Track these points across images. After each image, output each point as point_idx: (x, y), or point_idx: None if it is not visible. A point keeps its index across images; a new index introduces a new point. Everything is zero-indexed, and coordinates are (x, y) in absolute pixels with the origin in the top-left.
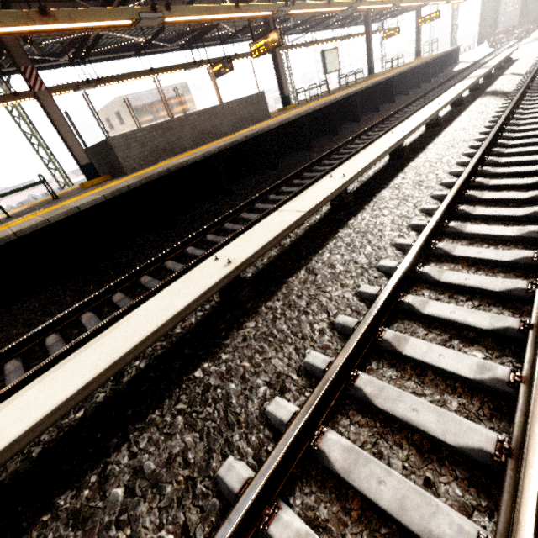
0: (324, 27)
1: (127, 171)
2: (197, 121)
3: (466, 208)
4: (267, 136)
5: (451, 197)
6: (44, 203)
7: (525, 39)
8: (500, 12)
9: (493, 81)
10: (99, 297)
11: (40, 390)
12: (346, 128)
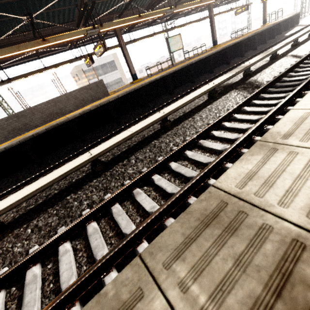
0: (184, 15)
1: None
2: (45, 107)
3: None
4: (72, 122)
5: None
6: None
7: None
8: None
9: (269, 65)
10: None
11: None
12: (160, 100)
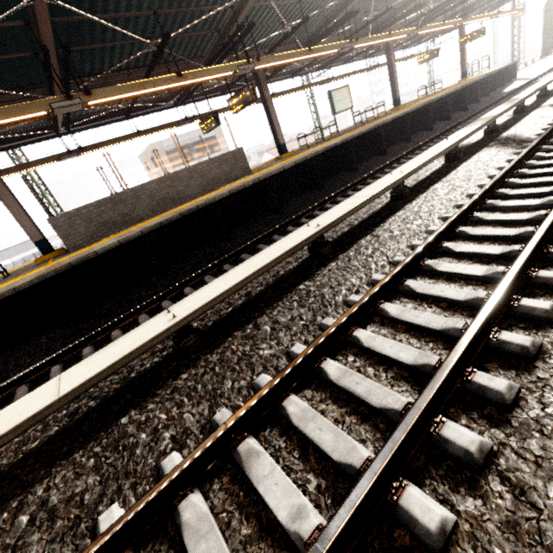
0: (345, 61)
1: (70, 249)
2: (156, 189)
3: (290, 406)
4: (216, 207)
5: (277, 380)
6: None
7: None
8: None
9: (521, 119)
10: None
11: None
12: (338, 179)
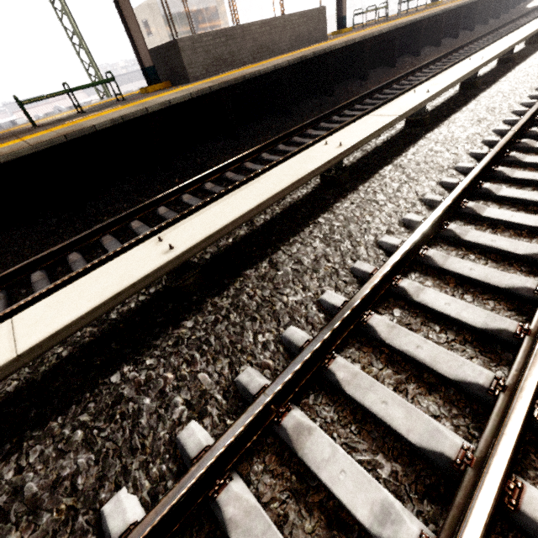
0: None
1: (190, 79)
2: (258, 32)
3: (537, 130)
4: (331, 56)
5: (526, 118)
6: (109, 103)
7: None
8: None
9: None
10: (193, 184)
11: (223, 207)
12: (404, 60)
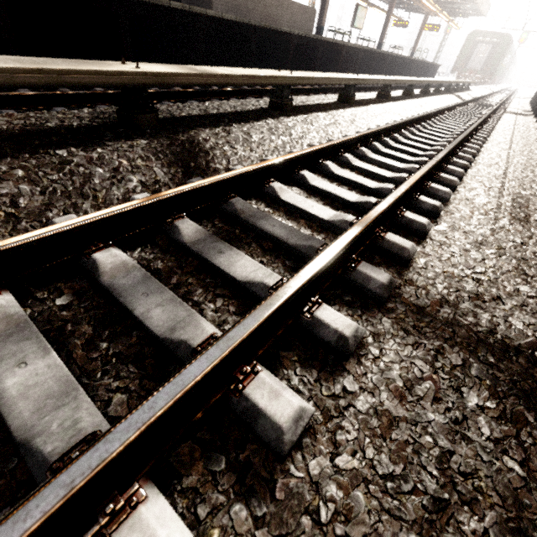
0: None
1: None
2: (269, 2)
3: (442, 117)
4: (322, 46)
5: (439, 110)
6: None
7: (479, 86)
8: (474, 54)
9: (457, 92)
10: None
11: (305, 73)
12: None
